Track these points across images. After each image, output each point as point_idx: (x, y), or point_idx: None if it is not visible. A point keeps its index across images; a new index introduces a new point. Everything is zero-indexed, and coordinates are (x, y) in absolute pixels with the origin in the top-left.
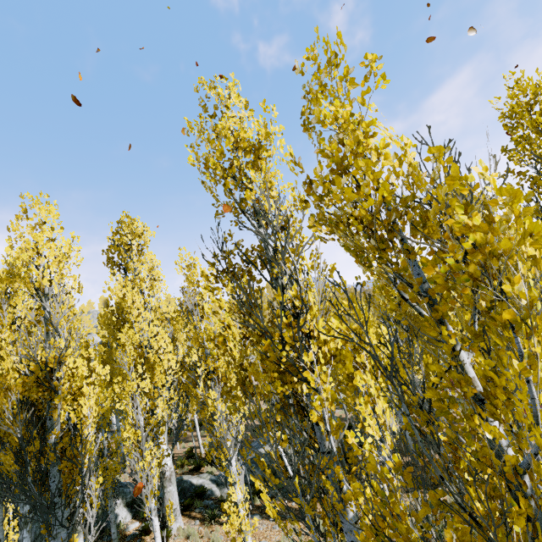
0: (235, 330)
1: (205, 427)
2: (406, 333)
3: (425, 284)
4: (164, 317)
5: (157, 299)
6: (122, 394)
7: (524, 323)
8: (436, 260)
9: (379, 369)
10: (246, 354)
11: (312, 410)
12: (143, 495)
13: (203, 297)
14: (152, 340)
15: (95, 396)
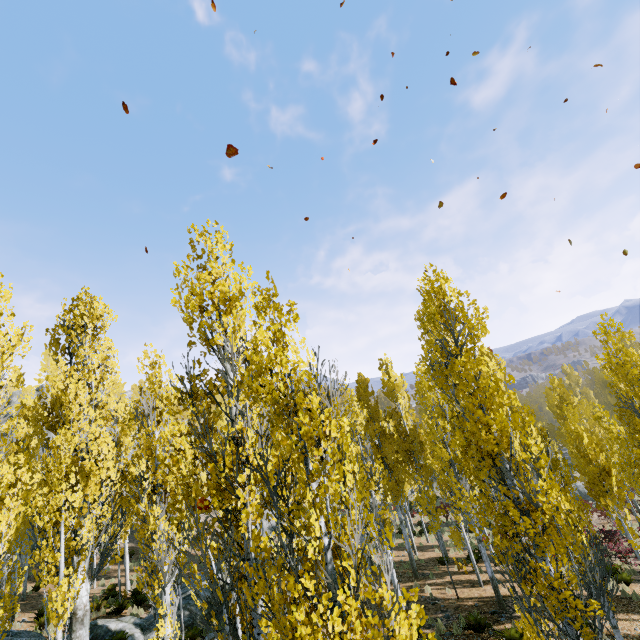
0: (189, 452)
1: (136, 558)
2: (370, 451)
3: (302, 440)
4: (111, 414)
5: (106, 393)
6: (43, 508)
7: (322, 470)
8: (288, 437)
9: (269, 490)
10: (195, 472)
11: (242, 521)
12: (49, 635)
13: (164, 401)
14: (92, 443)
15: (15, 510)
